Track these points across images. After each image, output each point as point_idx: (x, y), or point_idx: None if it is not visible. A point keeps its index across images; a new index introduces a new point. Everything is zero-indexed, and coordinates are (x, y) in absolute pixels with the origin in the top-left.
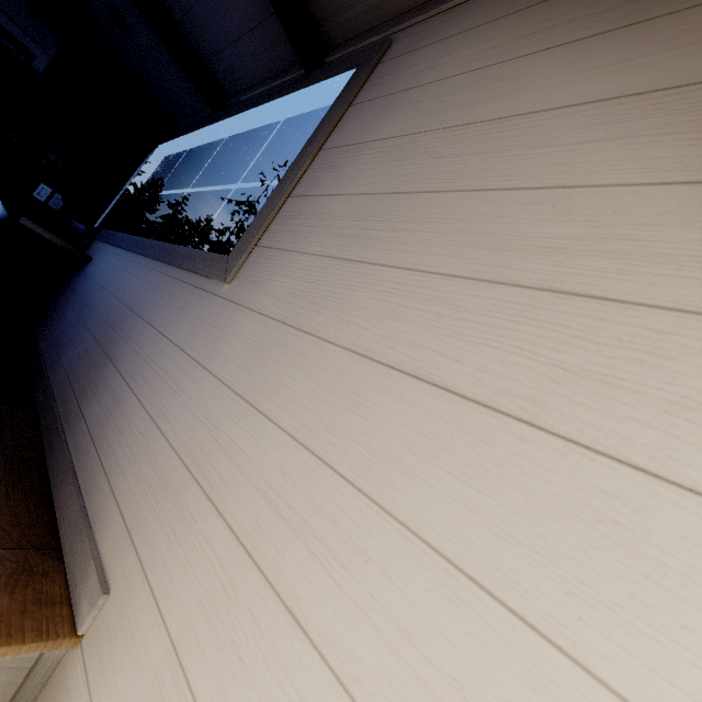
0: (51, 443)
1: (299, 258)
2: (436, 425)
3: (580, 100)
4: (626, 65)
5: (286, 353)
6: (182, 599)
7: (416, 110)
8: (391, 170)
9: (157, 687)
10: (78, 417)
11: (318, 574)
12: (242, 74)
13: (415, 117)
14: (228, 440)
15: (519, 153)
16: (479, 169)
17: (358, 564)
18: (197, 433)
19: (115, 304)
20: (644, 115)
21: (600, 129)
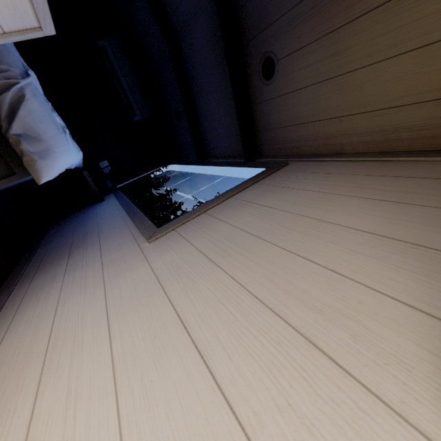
0: (4, 289)
1: (189, 246)
2: (192, 400)
3: (363, 228)
4: (392, 221)
5: (147, 298)
6: None
7: (283, 198)
8: (256, 221)
9: None
10: (29, 280)
11: None
12: (218, 151)
13: (280, 201)
14: (81, 339)
15: (321, 242)
16: (298, 241)
17: None
18: (70, 325)
19: (95, 227)
20: (394, 252)
21: (368, 249)
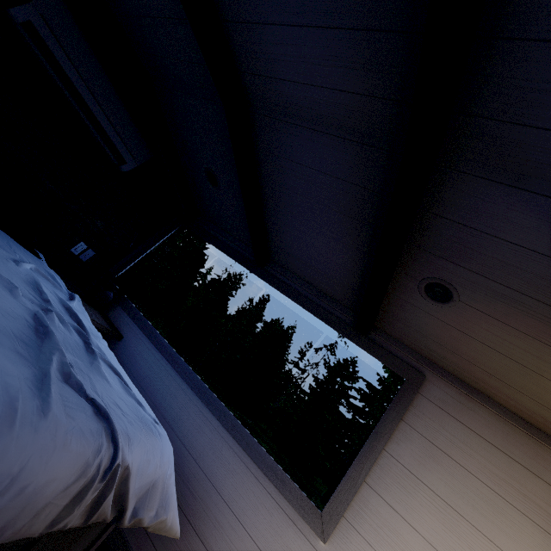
0: None
1: None
2: None
3: None
4: None
5: None
6: None
7: (454, 485)
8: (444, 534)
9: None
10: None
11: None
12: (297, 270)
13: (454, 493)
14: None
15: None
16: None
17: None
18: None
19: (185, 454)
20: None
21: None
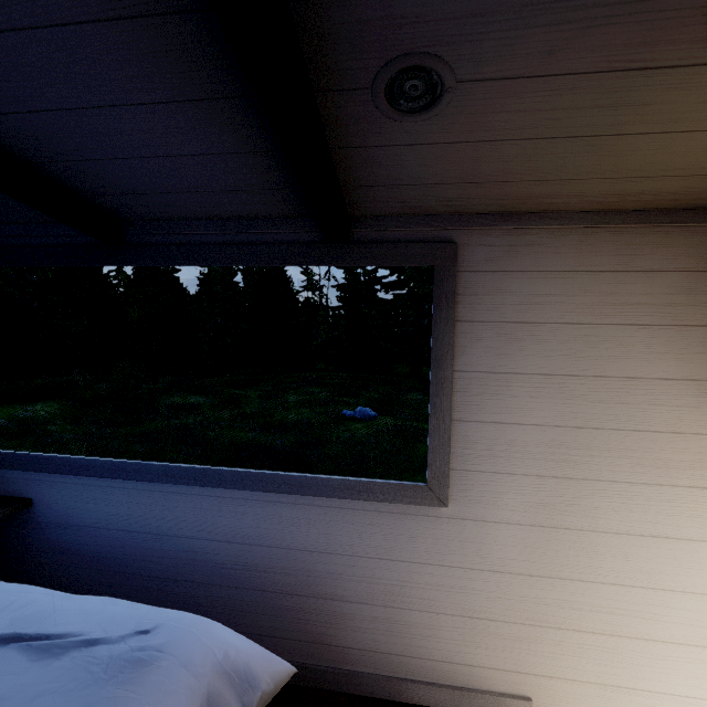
0: (334, 683)
1: (516, 479)
2: (672, 553)
3: (668, 376)
4: (683, 357)
5: (559, 544)
6: (587, 669)
7: (546, 350)
8: (556, 407)
9: (601, 698)
10: (341, 652)
11: (652, 623)
12: (176, 210)
13: (549, 359)
14: (553, 600)
15: (647, 407)
16: (628, 415)
17: (667, 611)
18: (522, 607)
19: (242, 550)
20: (701, 395)
21: (685, 400)
